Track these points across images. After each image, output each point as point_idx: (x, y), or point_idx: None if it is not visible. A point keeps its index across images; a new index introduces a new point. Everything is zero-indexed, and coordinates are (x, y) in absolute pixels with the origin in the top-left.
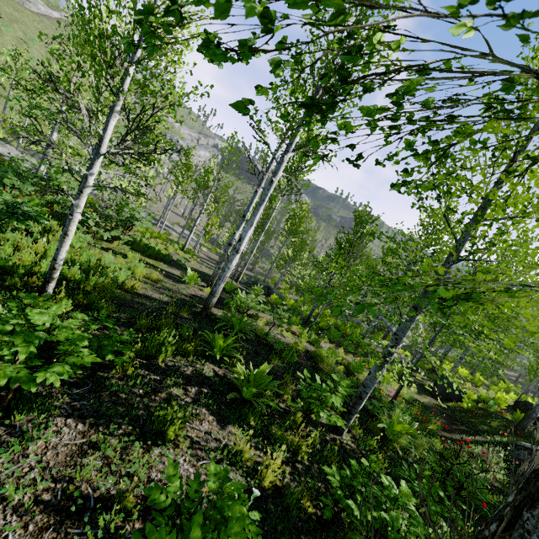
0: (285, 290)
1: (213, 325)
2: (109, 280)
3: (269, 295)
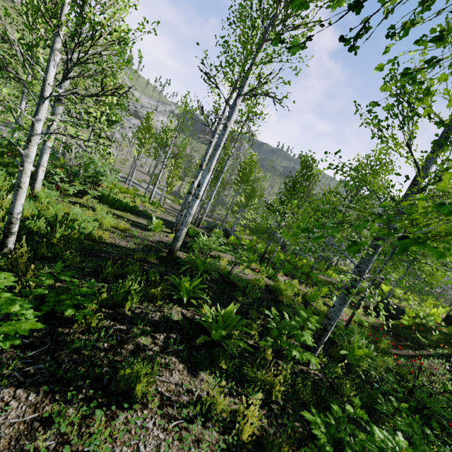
0: (240, 232)
1: (179, 268)
2: (74, 231)
3: (228, 237)
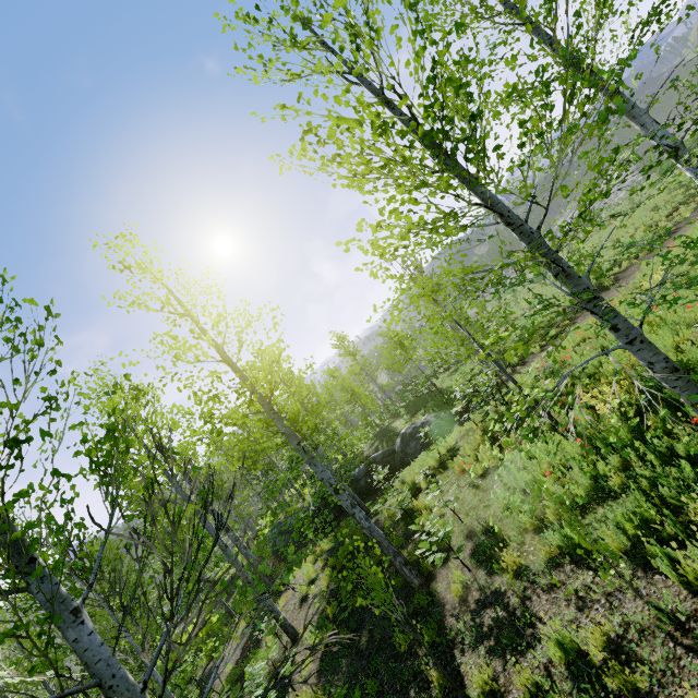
0: None
1: None
2: None
3: None
